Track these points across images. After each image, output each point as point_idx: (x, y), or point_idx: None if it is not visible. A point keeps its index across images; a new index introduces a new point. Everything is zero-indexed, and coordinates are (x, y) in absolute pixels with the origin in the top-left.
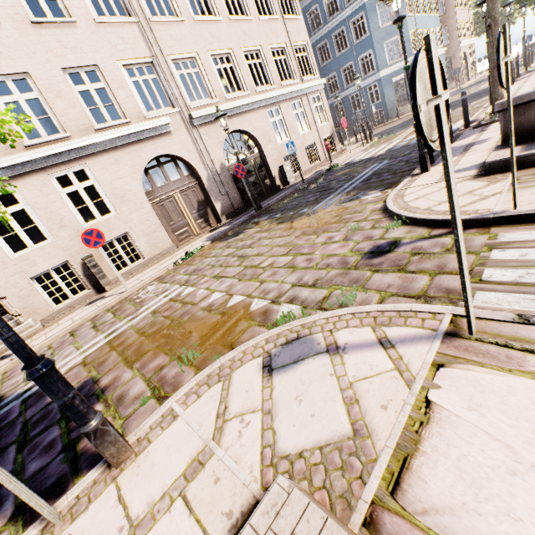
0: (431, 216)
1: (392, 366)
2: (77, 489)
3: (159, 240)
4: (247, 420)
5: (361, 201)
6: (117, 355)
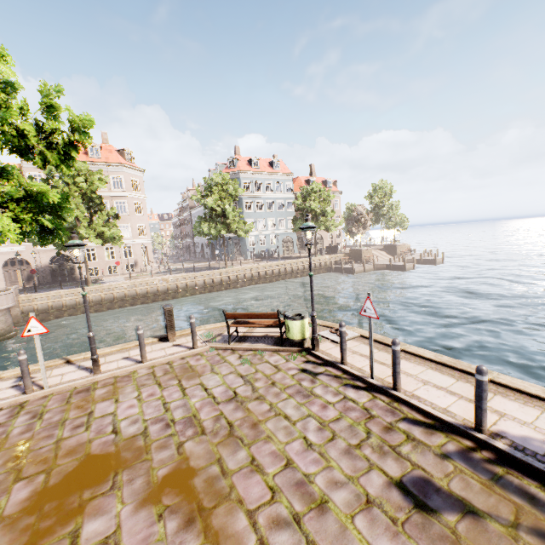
0: None
1: None
2: None
3: (0, 284)
4: None
5: None
6: None
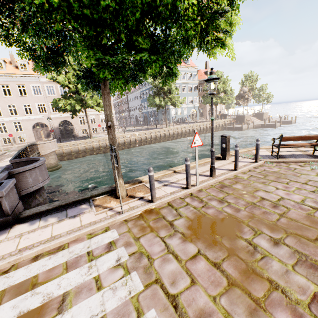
0: None
1: None
2: None
3: (32, 139)
4: None
5: None
6: None
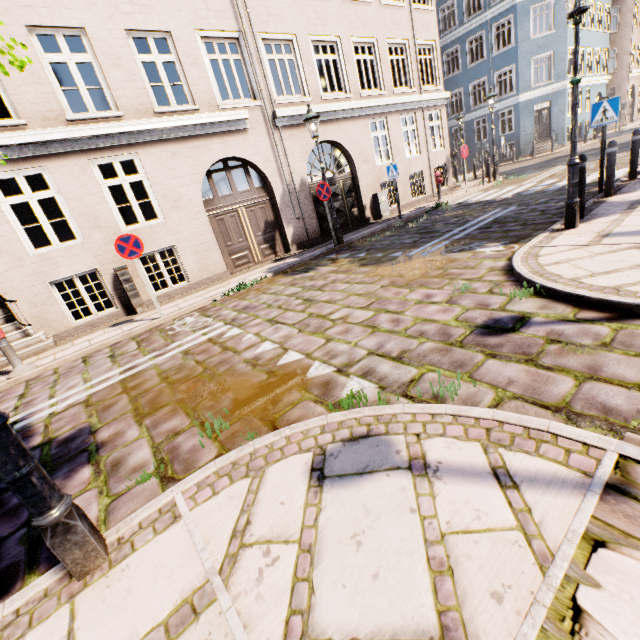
0: (581, 291)
1: (513, 522)
2: (20, 598)
3: (210, 261)
4: (275, 553)
5: (475, 253)
6: (128, 401)
